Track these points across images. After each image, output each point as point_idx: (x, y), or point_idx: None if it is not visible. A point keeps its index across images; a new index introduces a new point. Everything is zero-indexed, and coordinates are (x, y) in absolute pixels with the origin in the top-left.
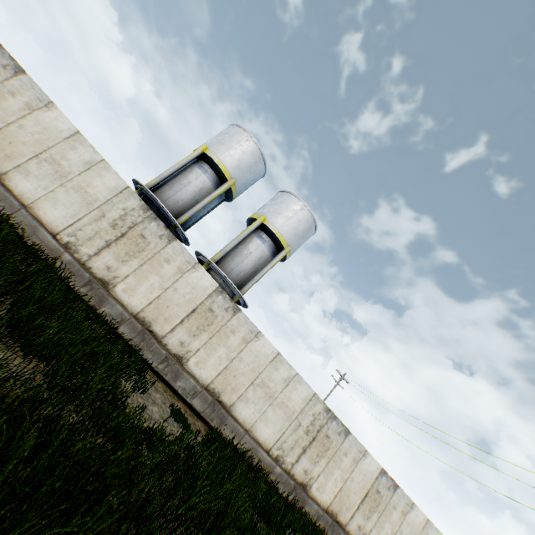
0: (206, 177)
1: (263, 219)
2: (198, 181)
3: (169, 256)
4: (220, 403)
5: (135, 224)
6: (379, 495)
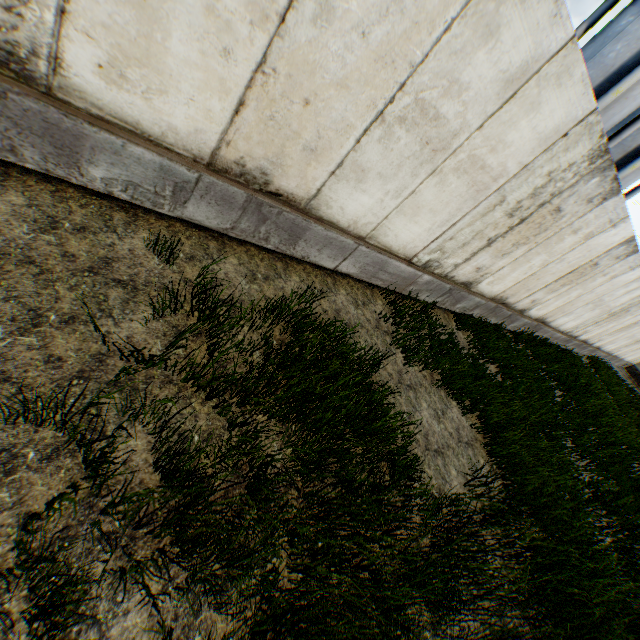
0: None
1: None
2: None
3: (635, 312)
4: (596, 348)
5: (628, 307)
6: None
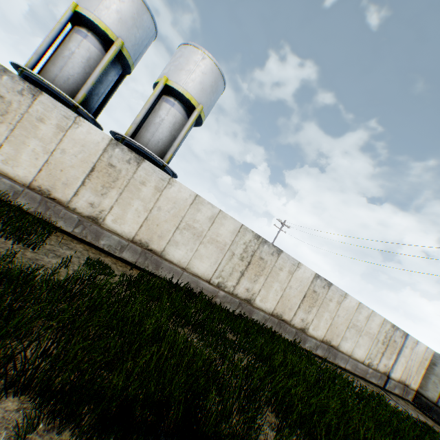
0: (90, 43)
1: (166, 80)
2: (82, 50)
3: (41, 114)
4: (150, 251)
5: None
6: (316, 294)
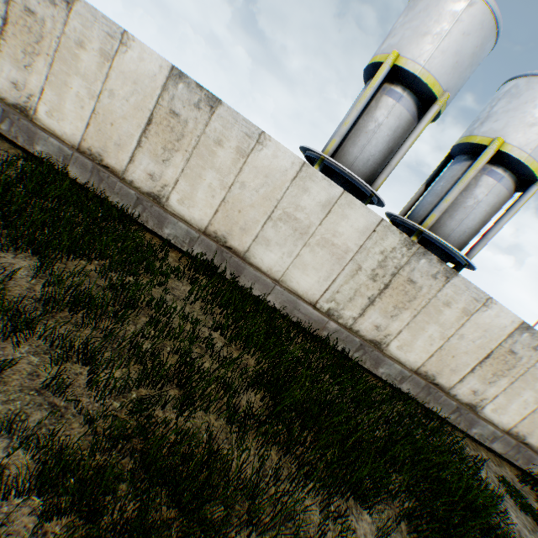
0: (402, 107)
1: (499, 144)
2: (391, 119)
3: (448, 297)
4: (524, 444)
5: (399, 268)
6: None
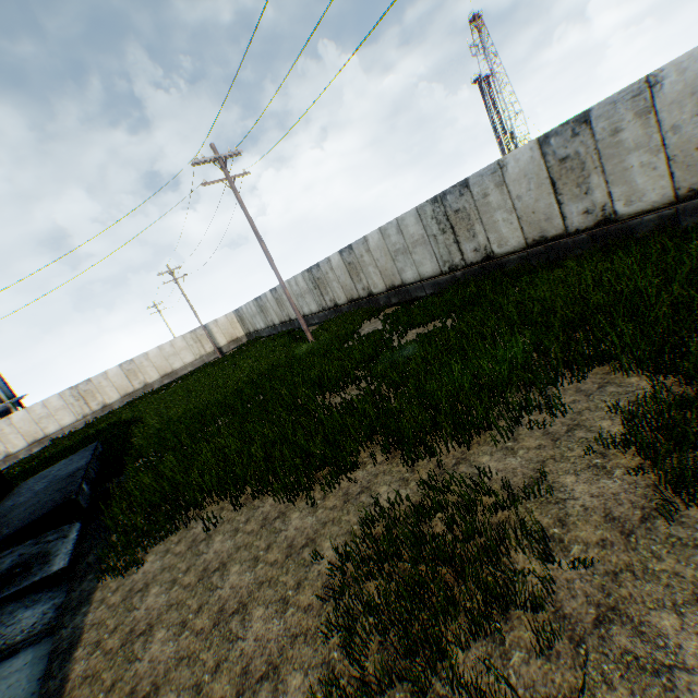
0: None
1: None
2: None
3: None
4: (43, 440)
5: None
6: (132, 370)
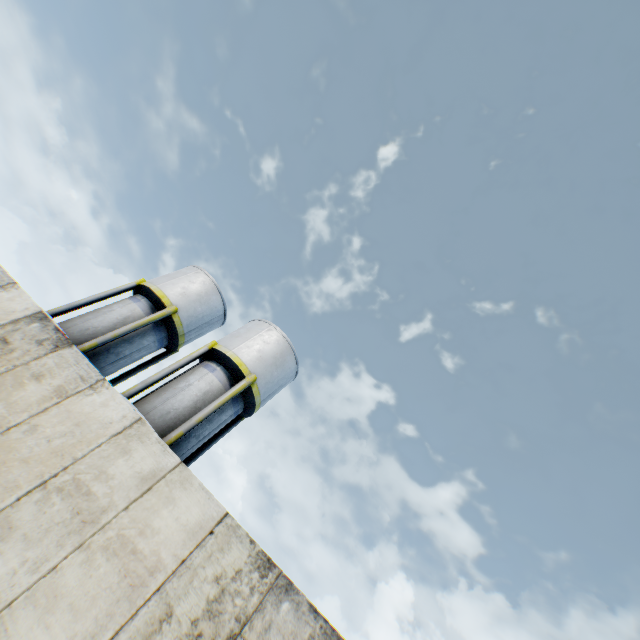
0: (138, 306)
1: (213, 343)
2: (125, 309)
3: None
4: None
5: None
6: None
